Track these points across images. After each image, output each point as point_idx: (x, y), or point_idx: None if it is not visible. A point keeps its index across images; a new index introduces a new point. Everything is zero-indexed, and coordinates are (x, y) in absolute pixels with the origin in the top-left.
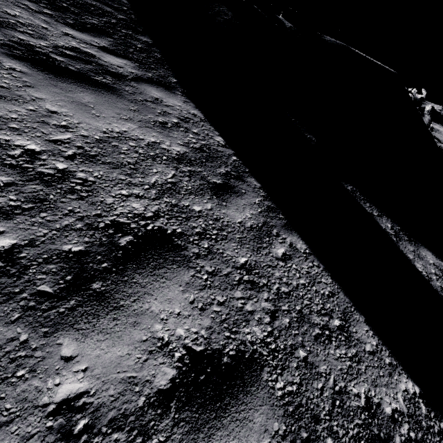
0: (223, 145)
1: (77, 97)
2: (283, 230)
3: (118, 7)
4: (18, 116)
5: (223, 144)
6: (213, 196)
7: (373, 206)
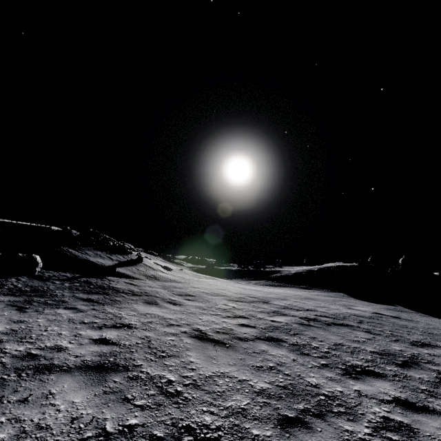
0: None
1: None
2: None
3: None
4: None
5: None
6: None
7: None
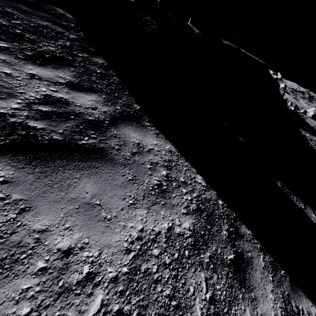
0: (206, 187)
1: (79, 195)
2: (295, 295)
3: (67, 25)
4: (30, 305)
5: (205, 184)
6: (242, 290)
7: (297, 198)
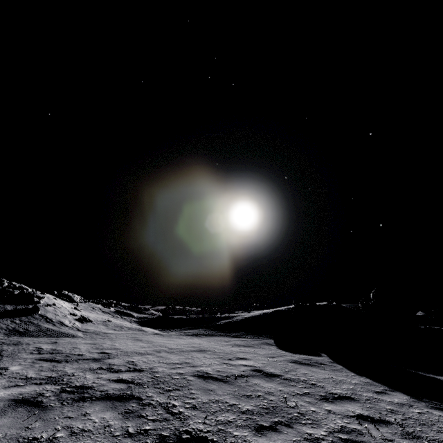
0: None
1: None
2: None
3: None
4: None
5: None
6: None
7: None
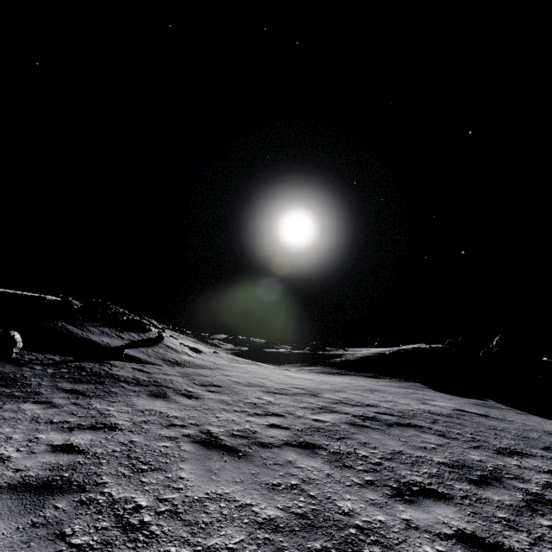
0: None
1: None
2: None
3: None
4: None
5: None
6: None
7: None
